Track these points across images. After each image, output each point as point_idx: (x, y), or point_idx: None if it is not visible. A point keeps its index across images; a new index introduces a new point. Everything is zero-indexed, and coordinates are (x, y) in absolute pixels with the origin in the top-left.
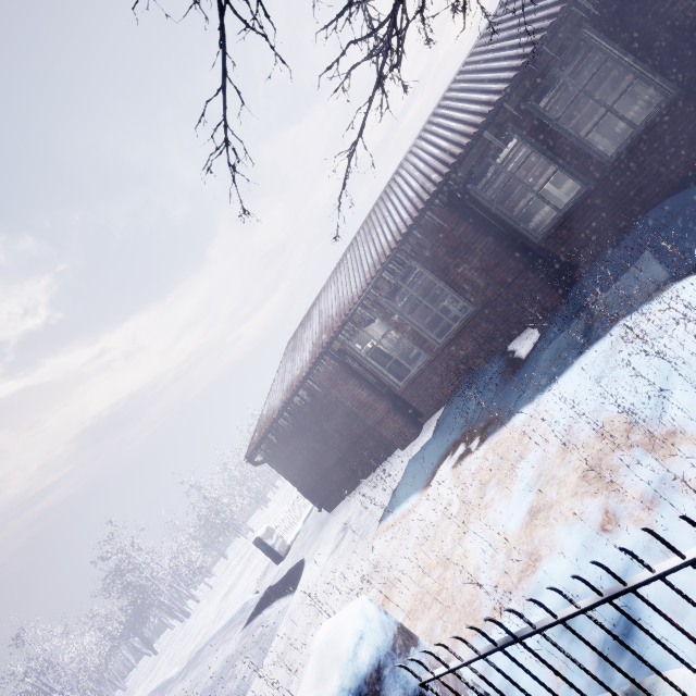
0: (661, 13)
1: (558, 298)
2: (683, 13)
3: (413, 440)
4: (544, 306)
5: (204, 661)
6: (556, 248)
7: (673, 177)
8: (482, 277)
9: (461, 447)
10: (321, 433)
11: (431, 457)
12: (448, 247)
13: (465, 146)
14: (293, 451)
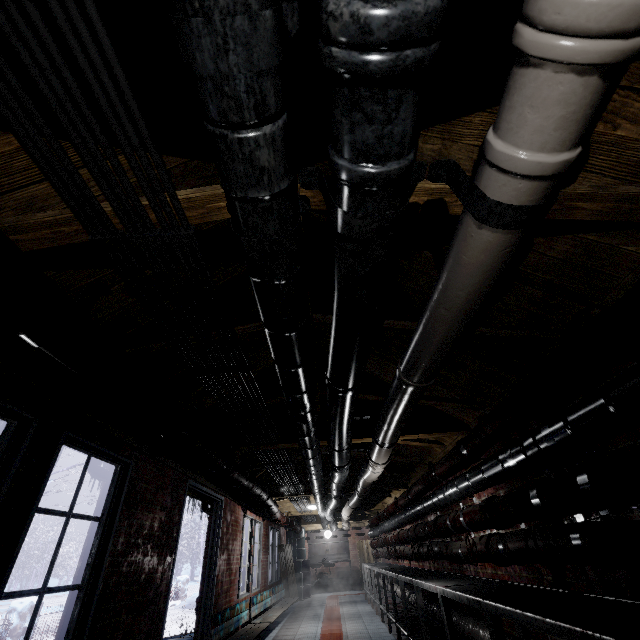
0: None
1: None
2: None
3: None
4: None
5: None
6: None
7: None
8: None
9: None
10: None
11: None
12: None
13: None
14: None
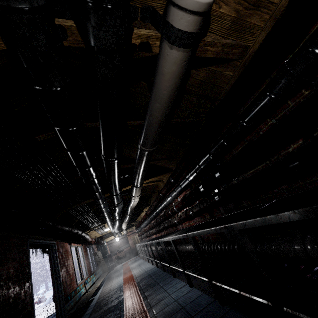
0: None
1: None
2: None
3: None
4: None
5: None
6: None
7: None
8: None
9: None
10: None
11: None
12: None
13: None
14: None
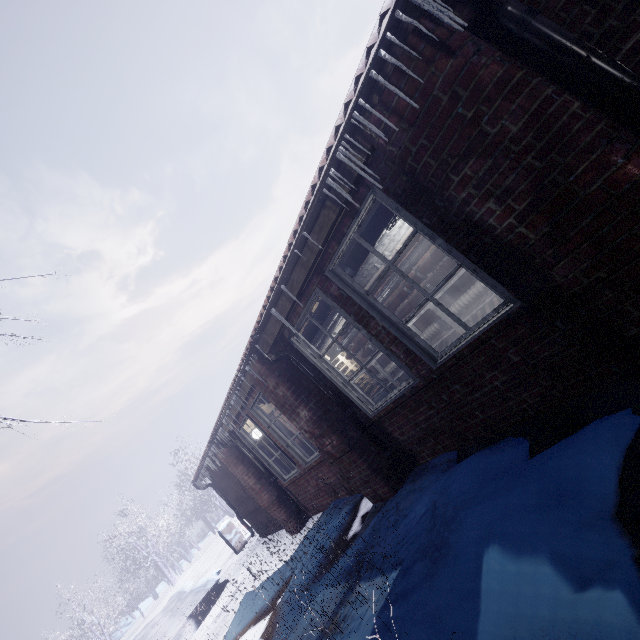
0: (456, 207)
1: (388, 492)
2: (485, 219)
3: (296, 533)
4: (376, 491)
5: (174, 619)
6: (393, 428)
7: (526, 407)
8: (312, 440)
9: (257, 635)
10: (240, 484)
11: (256, 608)
12: (276, 401)
13: (266, 310)
14: (226, 486)
